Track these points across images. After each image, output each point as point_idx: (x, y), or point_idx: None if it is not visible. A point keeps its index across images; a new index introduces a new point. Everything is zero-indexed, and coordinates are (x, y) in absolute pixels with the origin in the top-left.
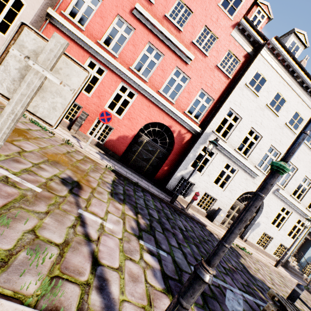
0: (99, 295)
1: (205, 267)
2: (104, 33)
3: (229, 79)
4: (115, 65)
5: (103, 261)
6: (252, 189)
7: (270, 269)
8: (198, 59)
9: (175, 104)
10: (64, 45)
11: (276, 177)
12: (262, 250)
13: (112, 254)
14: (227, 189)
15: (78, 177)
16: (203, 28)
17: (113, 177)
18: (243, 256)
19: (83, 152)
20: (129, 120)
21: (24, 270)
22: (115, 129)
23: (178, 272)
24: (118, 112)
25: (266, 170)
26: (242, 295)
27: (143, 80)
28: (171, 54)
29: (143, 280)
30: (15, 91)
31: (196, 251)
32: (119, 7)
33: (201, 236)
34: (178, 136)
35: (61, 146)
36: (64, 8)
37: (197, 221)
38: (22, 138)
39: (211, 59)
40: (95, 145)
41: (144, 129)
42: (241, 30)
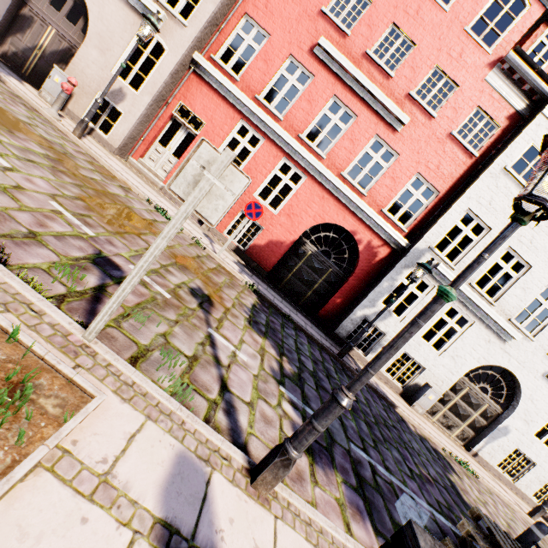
0: (226, 417)
1: (343, 390)
2: (266, 84)
3: (472, 158)
4: (278, 132)
5: (232, 389)
6: (500, 362)
7: (516, 515)
8: (417, 123)
9: (367, 197)
10: (233, 158)
11: (438, 302)
12: (509, 483)
13: (243, 387)
14: (447, 354)
15: (210, 291)
16: (432, 70)
17: (255, 300)
18: (459, 474)
19: (217, 259)
20: (287, 217)
21: (160, 365)
22: (265, 230)
23: (327, 440)
24: (273, 201)
25: (532, 330)
26: (431, 512)
27: (317, 156)
28: (369, 115)
29: (278, 426)
30: (189, 193)
31: (364, 431)
32: (293, 44)
33: (382, 418)
34: (366, 250)
35: (190, 247)
36: (216, 50)
37: (380, 395)
38: (149, 232)
39: (441, 122)
40: (233, 251)
41: (310, 234)
42: (507, 70)
